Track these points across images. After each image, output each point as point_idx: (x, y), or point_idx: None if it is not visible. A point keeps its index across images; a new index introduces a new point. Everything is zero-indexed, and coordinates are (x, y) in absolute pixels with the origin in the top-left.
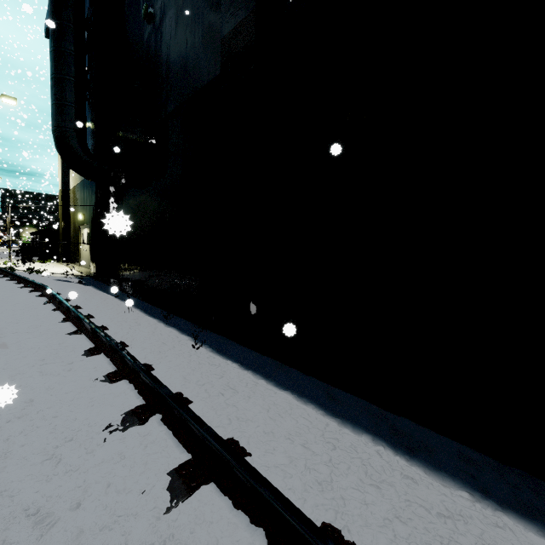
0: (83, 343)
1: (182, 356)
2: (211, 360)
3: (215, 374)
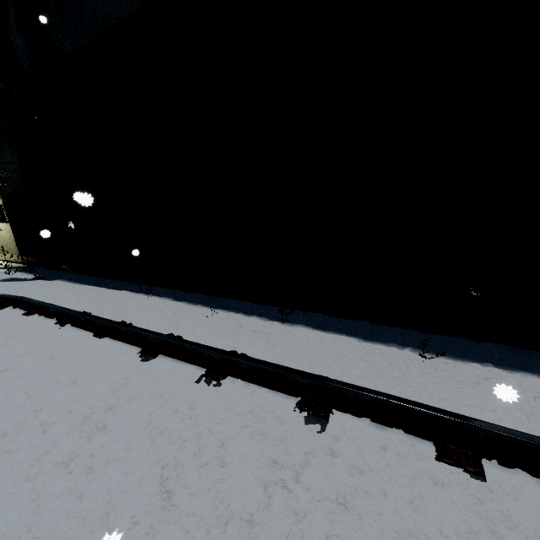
0: (266, 397)
1: (428, 376)
2: (463, 370)
3: (531, 397)
